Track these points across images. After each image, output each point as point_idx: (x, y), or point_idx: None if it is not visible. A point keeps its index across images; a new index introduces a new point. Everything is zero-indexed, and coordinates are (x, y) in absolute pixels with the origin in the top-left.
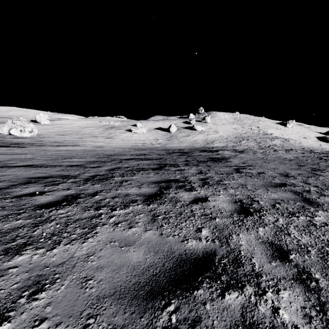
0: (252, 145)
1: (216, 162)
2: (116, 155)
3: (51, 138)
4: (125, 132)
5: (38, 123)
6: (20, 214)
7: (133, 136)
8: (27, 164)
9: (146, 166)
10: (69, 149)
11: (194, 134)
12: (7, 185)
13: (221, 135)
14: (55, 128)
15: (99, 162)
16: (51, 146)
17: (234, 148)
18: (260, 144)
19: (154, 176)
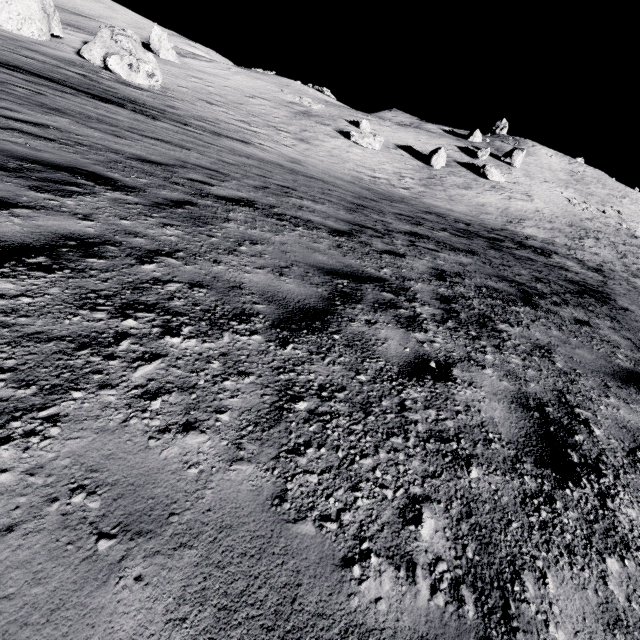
0: (609, 258)
1: (608, 306)
2: (368, 208)
3: (189, 105)
4: (336, 137)
5: (153, 52)
6: (551, 503)
7: (352, 153)
8: (237, 195)
9: (493, 283)
10: (249, 154)
11: (480, 188)
12: (314, 295)
13: (540, 210)
14: (191, 80)
15: (371, 230)
16: (204, 132)
17: (573, 255)
18: (625, 259)
19: (572, 341)
